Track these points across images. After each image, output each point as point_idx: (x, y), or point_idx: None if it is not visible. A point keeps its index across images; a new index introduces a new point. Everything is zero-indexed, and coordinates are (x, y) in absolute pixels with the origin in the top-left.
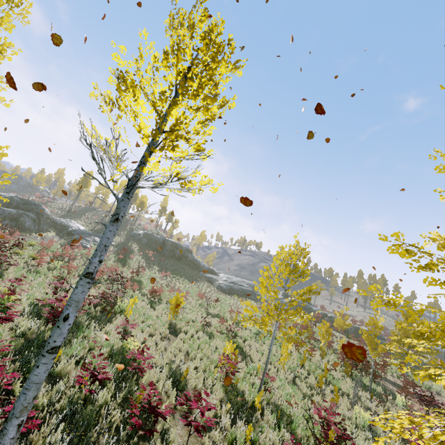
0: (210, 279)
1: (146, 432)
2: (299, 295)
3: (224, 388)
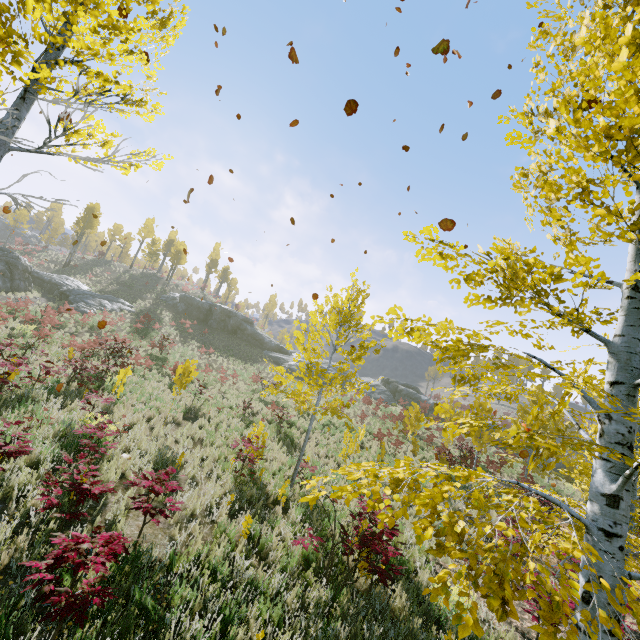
0: (277, 359)
1: (66, 515)
2: (346, 353)
3: (238, 479)
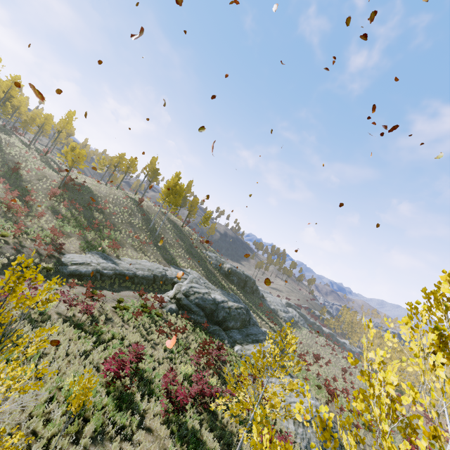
0: (274, 311)
1: None
2: None
3: None
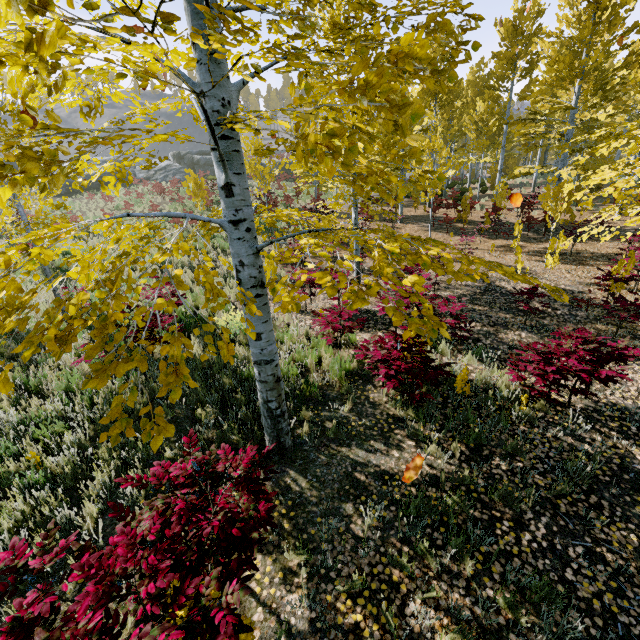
0: None
1: None
2: None
3: None
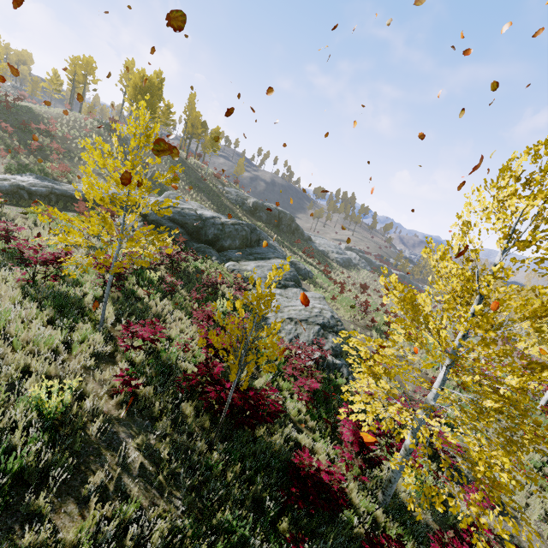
0: (324, 253)
1: None
2: None
3: None
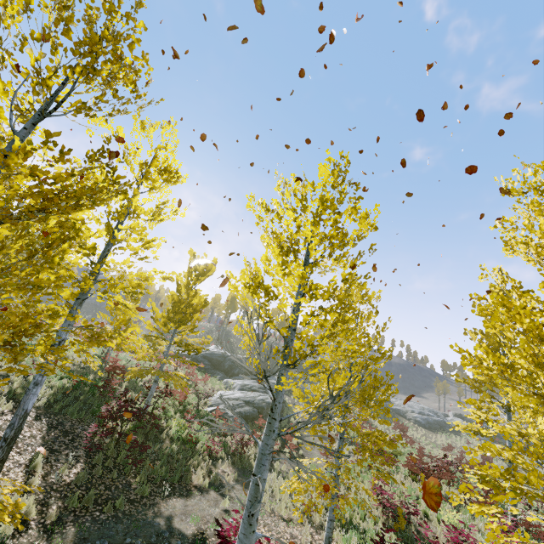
0: (398, 411)
1: None
2: None
3: None
